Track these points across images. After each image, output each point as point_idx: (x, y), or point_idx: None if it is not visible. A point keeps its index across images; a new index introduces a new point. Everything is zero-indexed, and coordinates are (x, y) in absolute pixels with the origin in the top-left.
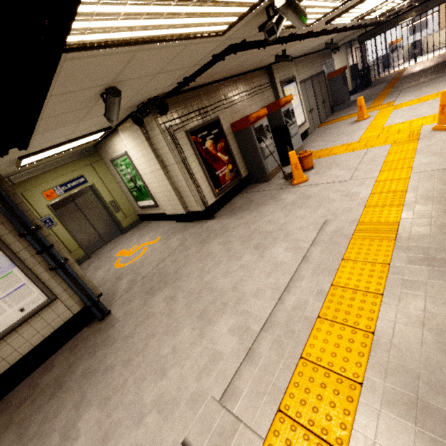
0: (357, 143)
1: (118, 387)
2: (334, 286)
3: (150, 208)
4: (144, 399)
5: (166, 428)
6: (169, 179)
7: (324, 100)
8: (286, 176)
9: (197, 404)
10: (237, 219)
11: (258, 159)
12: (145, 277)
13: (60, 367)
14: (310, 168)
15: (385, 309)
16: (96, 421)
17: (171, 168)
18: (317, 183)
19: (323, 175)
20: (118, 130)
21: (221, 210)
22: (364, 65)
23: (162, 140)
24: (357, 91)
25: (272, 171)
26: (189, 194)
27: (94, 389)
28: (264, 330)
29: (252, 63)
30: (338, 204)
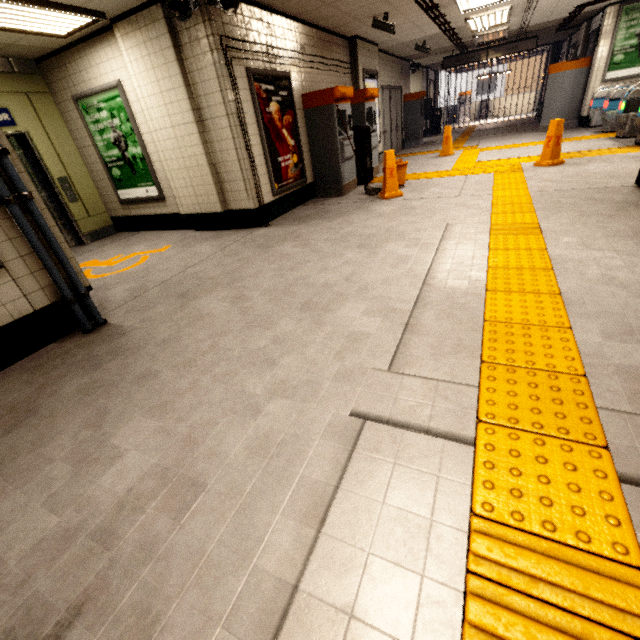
0: (450, 171)
1: (181, 390)
2: (491, 268)
3: (146, 204)
4: (249, 392)
5: (312, 409)
6: (205, 145)
7: (397, 126)
8: (370, 191)
9: (353, 379)
10: (311, 226)
11: (334, 160)
12: (166, 282)
13: (12, 393)
14: (399, 187)
15: (561, 278)
16: (155, 431)
17: (214, 125)
18: (417, 198)
19: (421, 193)
20: (113, 30)
21: (277, 219)
22: (435, 106)
23: (210, 66)
24: (425, 136)
25: (347, 184)
26: (238, 176)
27: (125, 401)
28: (419, 308)
29: (347, 11)
30: (456, 212)
